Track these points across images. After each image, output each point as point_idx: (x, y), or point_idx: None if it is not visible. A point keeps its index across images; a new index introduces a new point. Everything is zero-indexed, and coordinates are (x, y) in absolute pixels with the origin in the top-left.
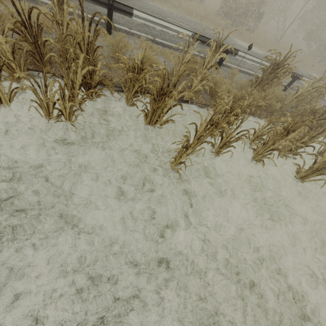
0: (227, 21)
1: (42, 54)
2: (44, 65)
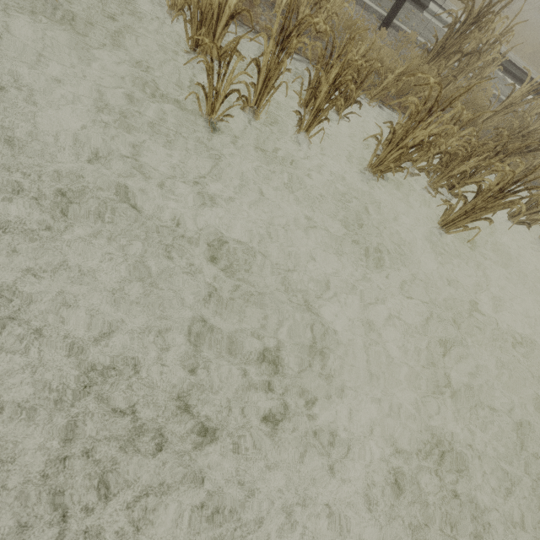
0: None
1: None
2: None
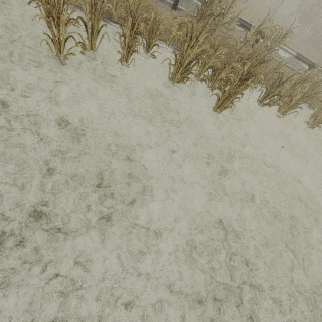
0: None
1: None
2: None
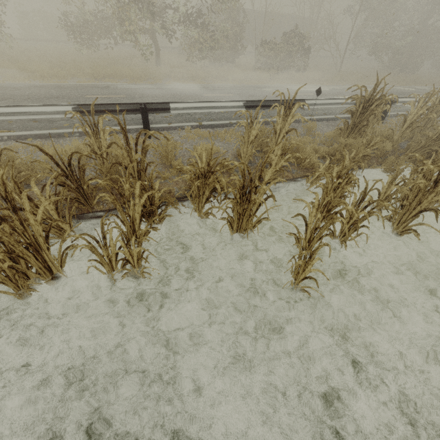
0: (270, 71)
1: (86, 194)
2: (89, 206)
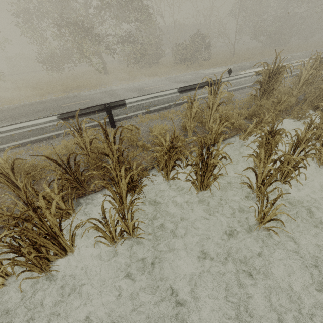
0: (186, 64)
1: (80, 181)
2: (83, 189)
